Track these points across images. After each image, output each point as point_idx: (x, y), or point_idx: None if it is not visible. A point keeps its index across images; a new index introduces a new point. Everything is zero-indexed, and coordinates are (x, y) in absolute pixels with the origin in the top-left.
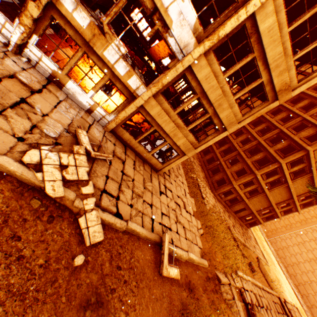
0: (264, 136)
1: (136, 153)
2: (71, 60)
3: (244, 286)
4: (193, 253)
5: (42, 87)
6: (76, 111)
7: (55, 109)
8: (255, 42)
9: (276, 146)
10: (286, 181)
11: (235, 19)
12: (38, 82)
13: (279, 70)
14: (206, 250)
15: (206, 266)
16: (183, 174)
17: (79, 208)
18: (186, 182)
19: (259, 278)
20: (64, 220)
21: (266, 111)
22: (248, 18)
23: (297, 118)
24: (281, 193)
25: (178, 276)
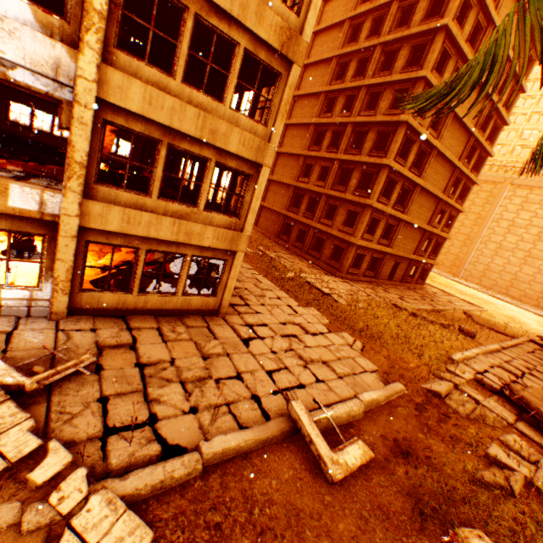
0: (340, 149)
1: (155, 312)
2: None
3: (478, 368)
4: (368, 391)
5: None
6: None
7: None
8: None
9: (365, 148)
10: (414, 183)
11: None
12: None
13: (252, 11)
14: (387, 366)
15: (402, 391)
16: (270, 285)
17: (45, 525)
18: (286, 292)
19: (488, 338)
20: None
21: (292, 93)
22: None
23: (360, 92)
24: (422, 205)
25: (367, 454)
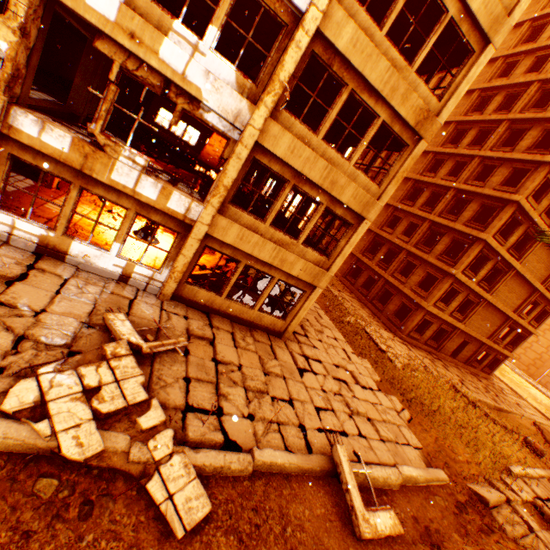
0: (435, 210)
1: (232, 317)
2: (64, 209)
3: (539, 493)
4: (408, 465)
5: (27, 268)
6: (99, 287)
7: (57, 296)
8: (341, 69)
9: (462, 216)
10: (509, 265)
11: (293, 49)
12: (18, 264)
13: (400, 93)
14: (432, 448)
15: (445, 481)
16: (329, 323)
17: (143, 462)
18: (342, 335)
19: None
20: (116, 501)
21: (412, 163)
22: (313, 40)
23: (473, 160)
24: (512, 290)
25: (397, 528)
